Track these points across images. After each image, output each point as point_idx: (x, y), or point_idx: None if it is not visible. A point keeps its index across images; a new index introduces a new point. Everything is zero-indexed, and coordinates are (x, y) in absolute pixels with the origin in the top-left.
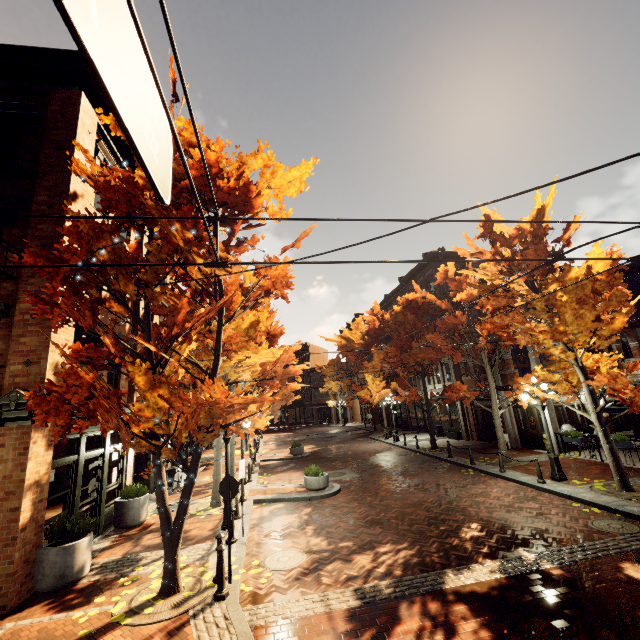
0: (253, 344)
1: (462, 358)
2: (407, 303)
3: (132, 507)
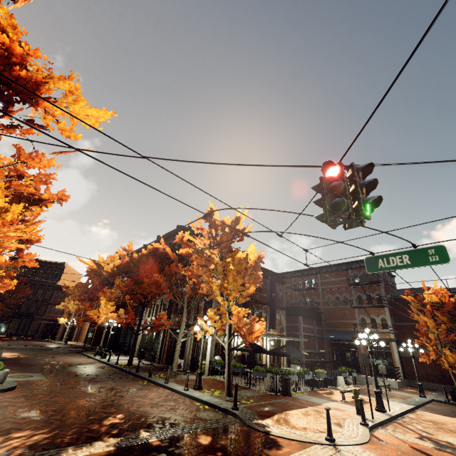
0: None
1: (172, 297)
2: (153, 250)
3: None
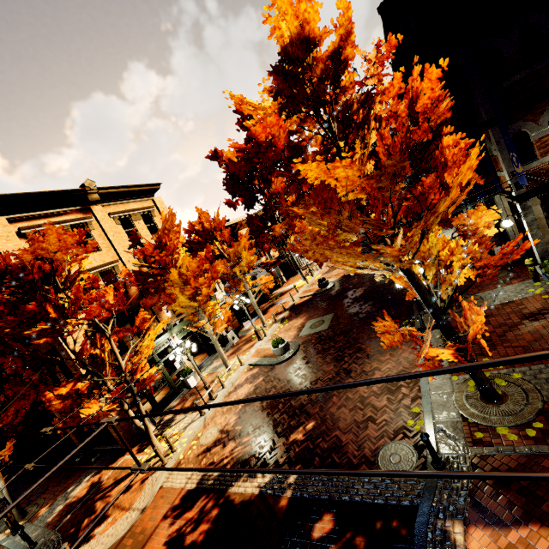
0: (188, 286)
1: None
2: None
3: (186, 381)
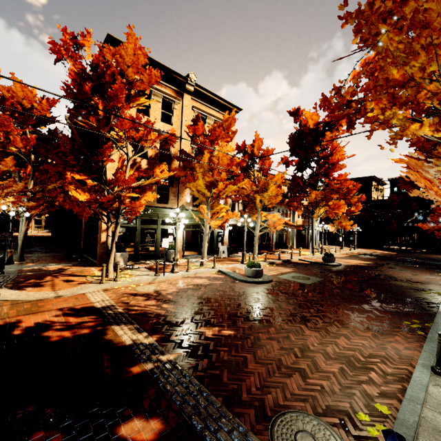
0: (210, 173)
1: None
2: None
3: (168, 253)
